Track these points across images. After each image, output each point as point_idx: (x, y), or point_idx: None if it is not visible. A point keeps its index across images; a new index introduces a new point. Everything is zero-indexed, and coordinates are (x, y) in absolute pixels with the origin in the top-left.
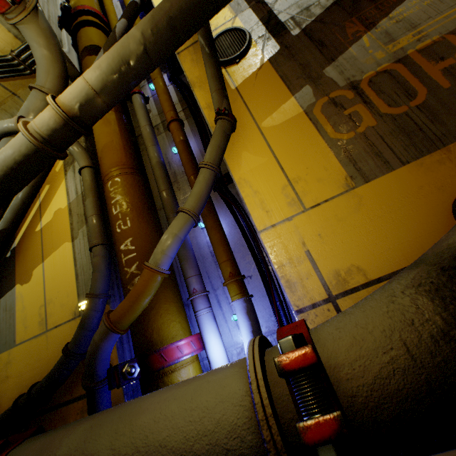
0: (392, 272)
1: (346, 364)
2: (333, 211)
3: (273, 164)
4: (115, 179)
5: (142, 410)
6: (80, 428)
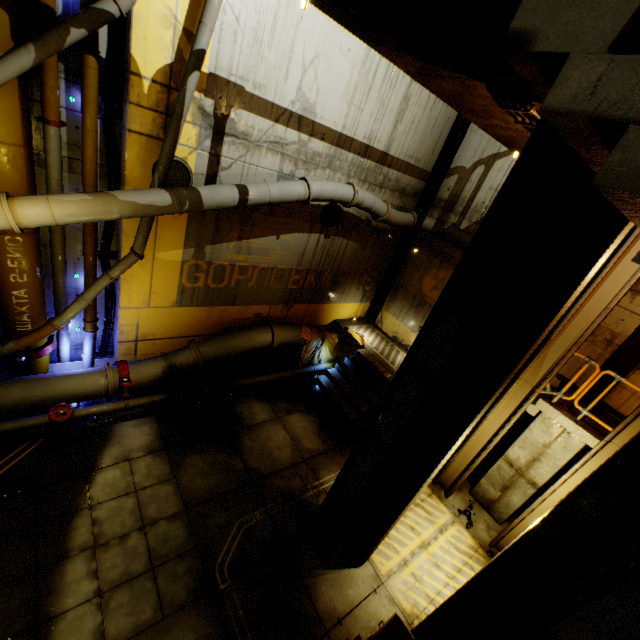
0: (164, 338)
1: (136, 381)
2: (160, 312)
3: (148, 280)
4: (17, 238)
5: (57, 385)
6: (17, 388)
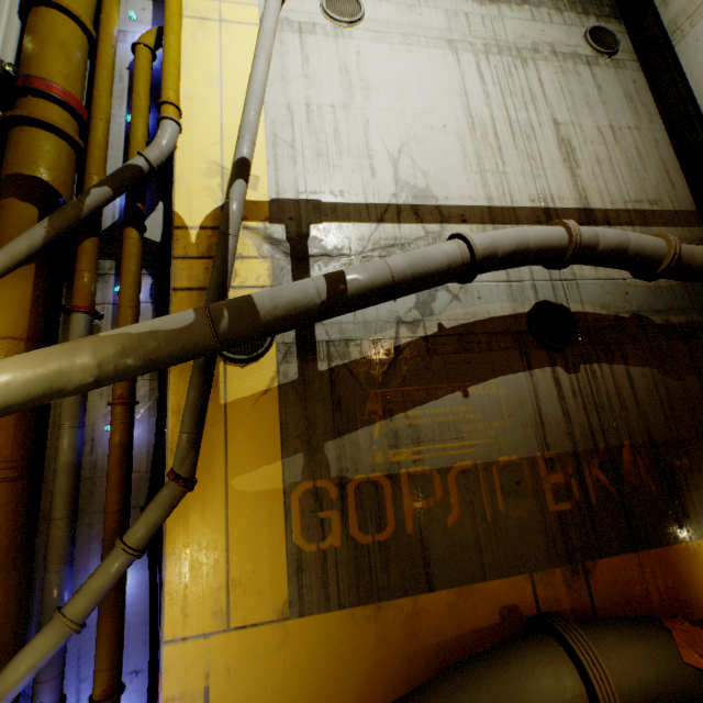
0: None
1: None
2: (255, 641)
3: (220, 548)
4: None
5: None
6: None
